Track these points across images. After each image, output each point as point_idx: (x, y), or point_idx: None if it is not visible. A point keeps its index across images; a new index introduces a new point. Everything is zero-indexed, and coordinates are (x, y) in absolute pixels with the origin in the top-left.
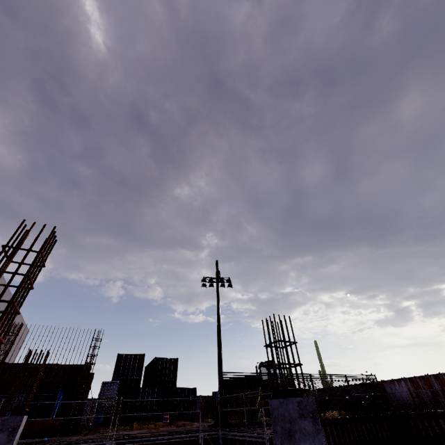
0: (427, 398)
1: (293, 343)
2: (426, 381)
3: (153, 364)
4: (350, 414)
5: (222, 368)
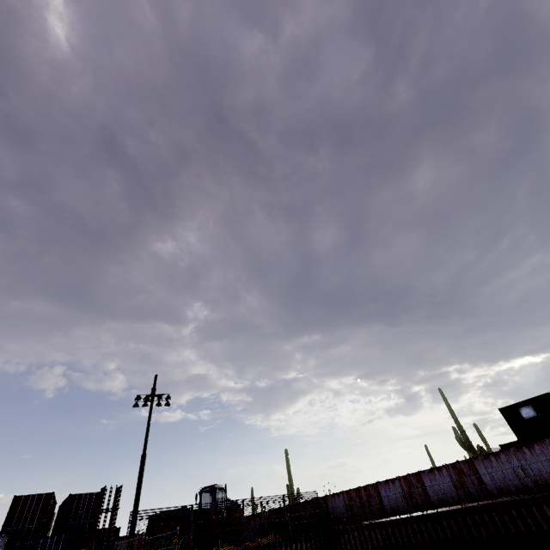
0: (357, 510)
1: (115, 509)
2: (358, 493)
3: (66, 503)
4: (284, 537)
5: (138, 506)
